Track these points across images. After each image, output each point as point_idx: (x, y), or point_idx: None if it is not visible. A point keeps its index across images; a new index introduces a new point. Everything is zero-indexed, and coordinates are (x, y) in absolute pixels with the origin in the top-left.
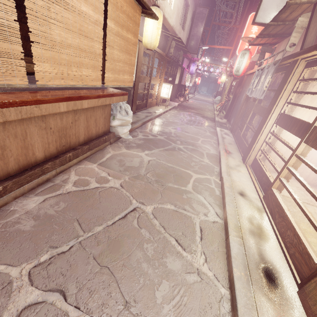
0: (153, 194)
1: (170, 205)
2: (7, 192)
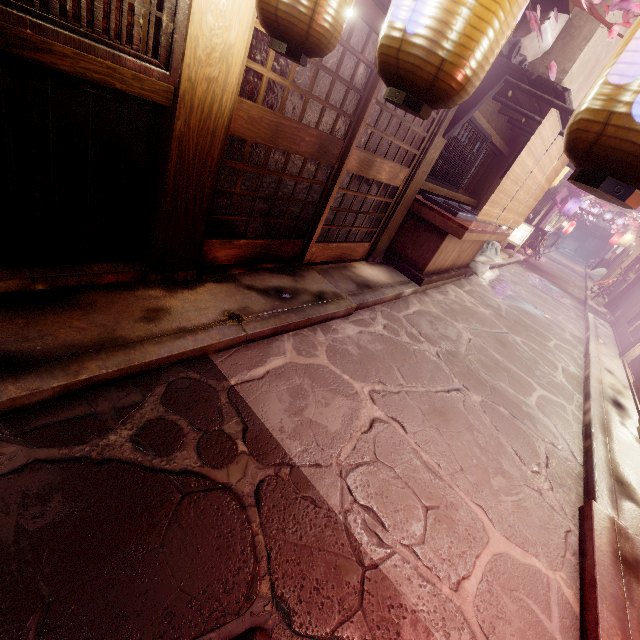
0: (518, 332)
1: (535, 346)
2: (432, 282)
